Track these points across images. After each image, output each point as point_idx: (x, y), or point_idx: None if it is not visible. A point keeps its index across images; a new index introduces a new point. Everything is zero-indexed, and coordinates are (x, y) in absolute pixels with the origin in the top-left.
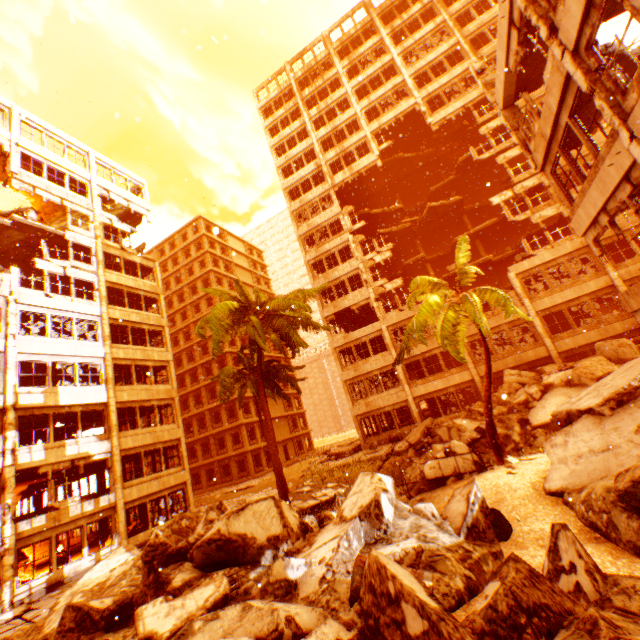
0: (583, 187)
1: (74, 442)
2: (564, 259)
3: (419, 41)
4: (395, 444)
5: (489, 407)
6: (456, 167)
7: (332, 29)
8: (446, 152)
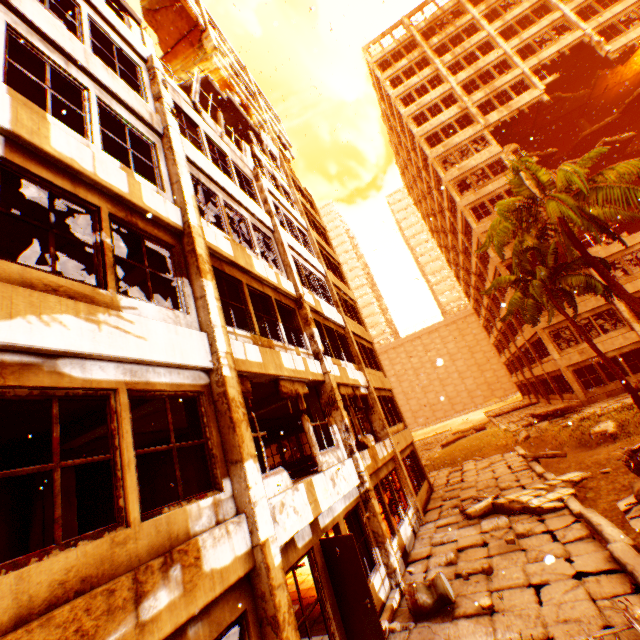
0: None
1: (344, 365)
2: None
3: None
4: None
5: None
6: (629, 101)
7: None
8: (597, 95)
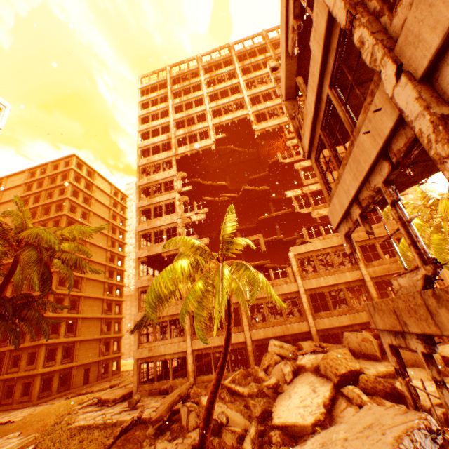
0: (339, 172)
1: None
2: (331, 250)
3: (259, 77)
4: (144, 410)
5: (208, 419)
6: (268, 165)
7: (205, 54)
8: (265, 155)
